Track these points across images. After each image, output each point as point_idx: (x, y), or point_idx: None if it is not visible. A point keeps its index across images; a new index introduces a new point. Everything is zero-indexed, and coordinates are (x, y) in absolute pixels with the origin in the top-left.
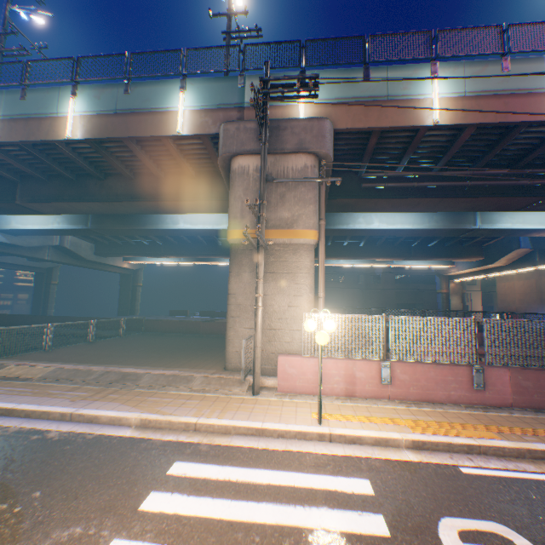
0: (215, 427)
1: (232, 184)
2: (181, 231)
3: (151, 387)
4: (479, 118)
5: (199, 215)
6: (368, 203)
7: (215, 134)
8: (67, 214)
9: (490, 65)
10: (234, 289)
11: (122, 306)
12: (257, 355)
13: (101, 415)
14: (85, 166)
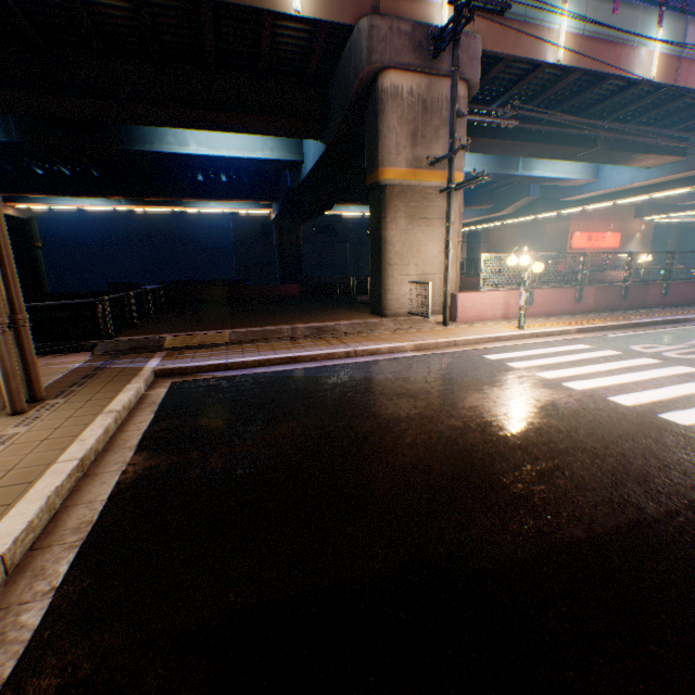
0: (467, 341)
1: (382, 108)
2: (190, 157)
3: (358, 333)
4: (588, 65)
5: (220, 135)
6: None
7: (343, 26)
8: (6, 113)
9: (606, 2)
10: (390, 237)
11: None
12: (448, 294)
13: (381, 347)
14: (90, 30)
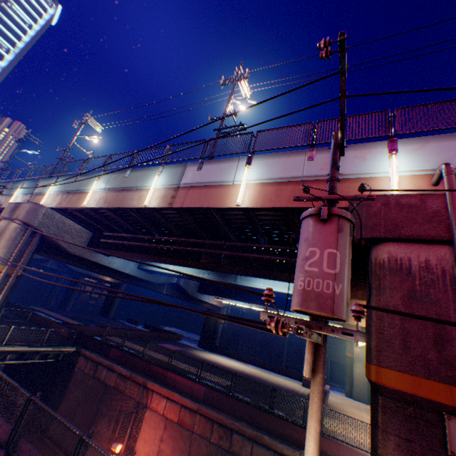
0: None
1: None
2: None
3: None
4: (103, 204)
5: None
6: (113, 251)
7: None
8: None
9: (124, 172)
10: None
11: (103, 308)
12: None
13: None
14: None
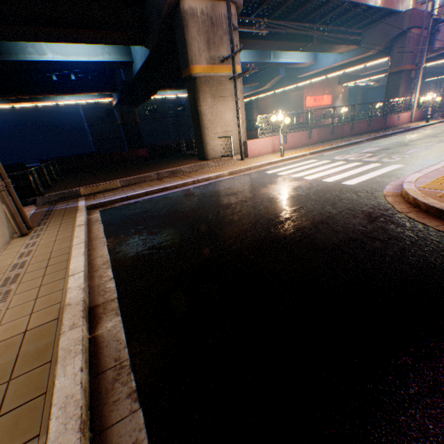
0: (256, 167)
1: (186, 25)
2: (49, 63)
3: (195, 171)
4: None
5: (68, 44)
6: None
7: None
8: None
9: None
10: (204, 111)
11: None
12: (242, 142)
13: (211, 176)
14: None
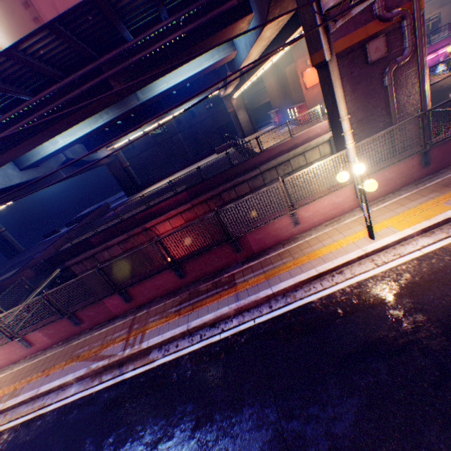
0: None
1: None
2: None
3: None
4: None
5: None
6: None
7: None
8: None
9: None
10: None
11: (5, 253)
12: None
13: None
14: None
